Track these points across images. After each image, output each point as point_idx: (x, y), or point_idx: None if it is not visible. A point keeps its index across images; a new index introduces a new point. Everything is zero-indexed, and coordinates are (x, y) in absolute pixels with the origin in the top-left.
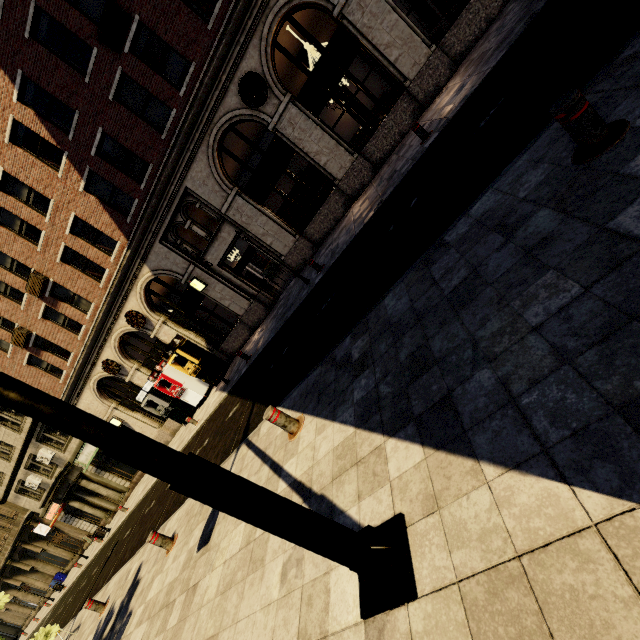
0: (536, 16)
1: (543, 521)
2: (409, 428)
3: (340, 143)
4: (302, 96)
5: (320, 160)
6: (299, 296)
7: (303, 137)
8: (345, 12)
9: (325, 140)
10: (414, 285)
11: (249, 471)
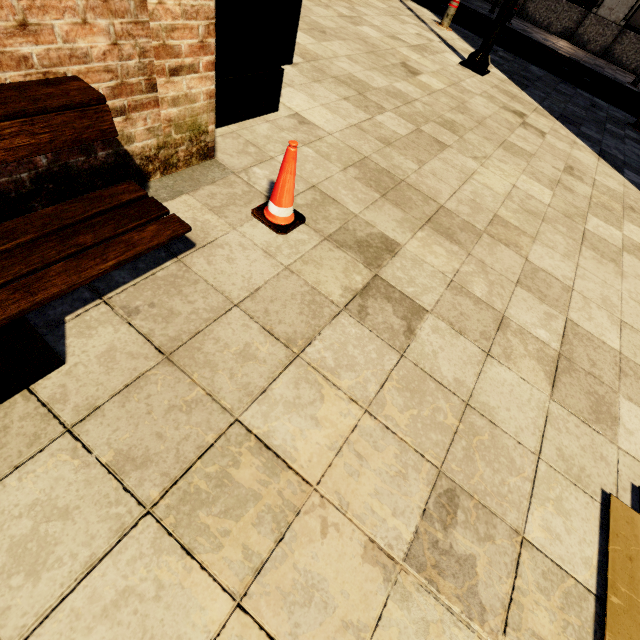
0: None
1: (528, 100)
2: (507, 75)
3: None
4: None
5: None
6: (477, 7)
7: None
8: None
9: None
10: (550, 78)
11: (394, 1)
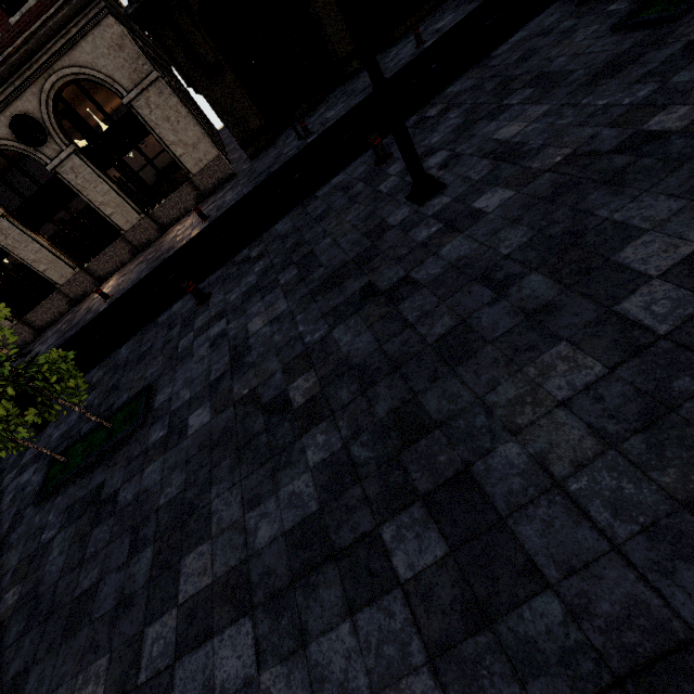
0: (161, 264)
1: None
2: None
3: (61, 258)
4: (17, 213)
5: (39, 267)
6: None
7: (18, 246)
8: (59, 170)
9: (44, 253)
10: None
11: None
